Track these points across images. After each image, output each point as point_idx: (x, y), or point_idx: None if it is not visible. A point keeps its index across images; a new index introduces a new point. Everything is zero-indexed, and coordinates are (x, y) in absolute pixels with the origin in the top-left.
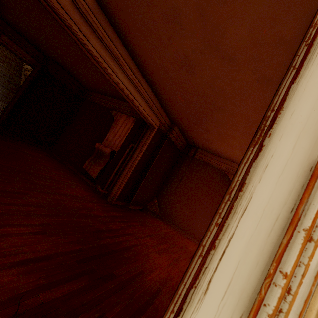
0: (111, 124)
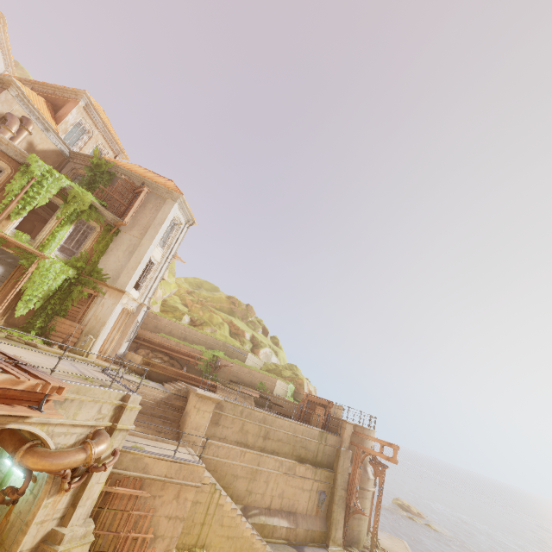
0: (34, 229)
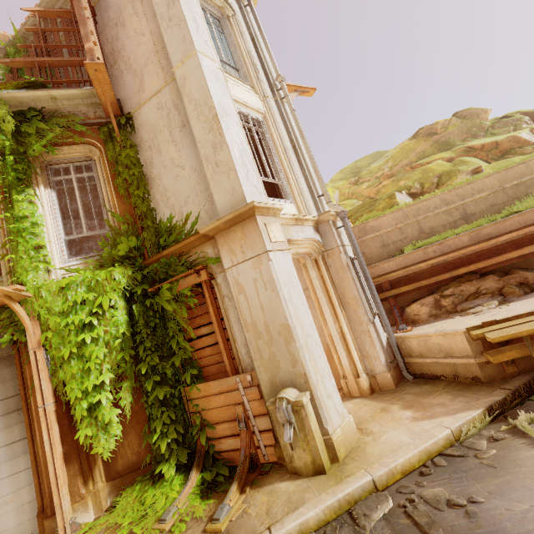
0: None
